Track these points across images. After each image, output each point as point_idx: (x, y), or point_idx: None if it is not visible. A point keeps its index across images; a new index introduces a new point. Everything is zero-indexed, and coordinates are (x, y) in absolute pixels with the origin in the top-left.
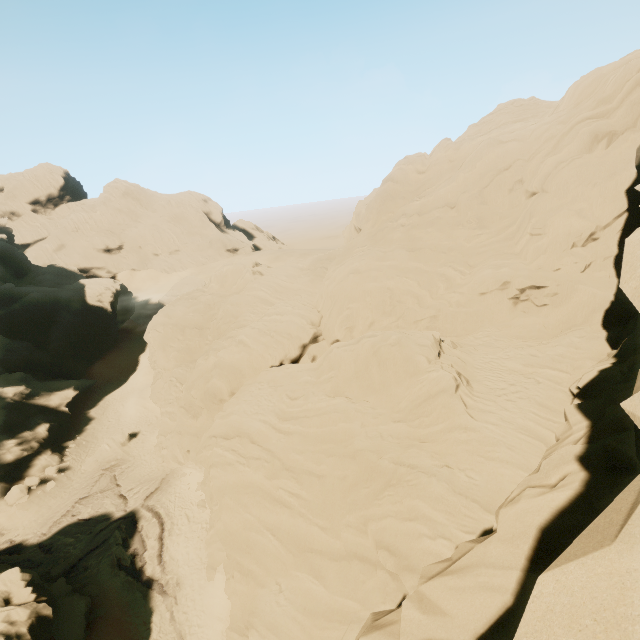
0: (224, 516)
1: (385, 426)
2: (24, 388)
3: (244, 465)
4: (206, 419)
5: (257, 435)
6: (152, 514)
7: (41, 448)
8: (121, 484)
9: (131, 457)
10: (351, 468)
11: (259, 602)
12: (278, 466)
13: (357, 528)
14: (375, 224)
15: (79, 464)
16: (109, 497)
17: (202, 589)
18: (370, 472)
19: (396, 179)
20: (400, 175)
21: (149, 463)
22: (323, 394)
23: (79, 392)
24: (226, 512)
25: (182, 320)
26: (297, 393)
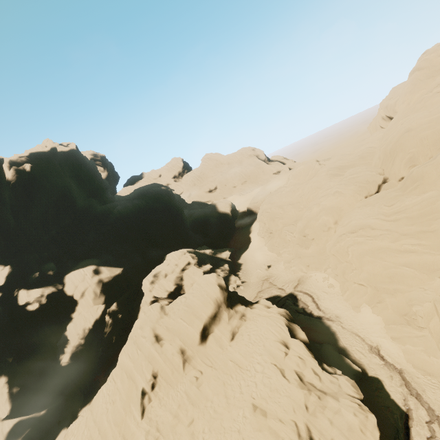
0: (366, 267)
1: None
2: (211, 250)
3: (372, 240)
4: (315, 246)
5: (374, 225)
6: (302, 293)
7: (229, 274)
8: (276, 284)
9: (274, 274)
10: None
11: (412, 295)
12: (396, 235)
13: None
14: (410, 102)
15: (248, 280)
16: (273, 289)
17: (355, 316)
18: None
19: (421, 68)
20: (424, 64)
21: (286, 275)
22: (414, 195)
23: (230, 253)
24: (367, 265)
25: (279, 203)
26: (392, 202)
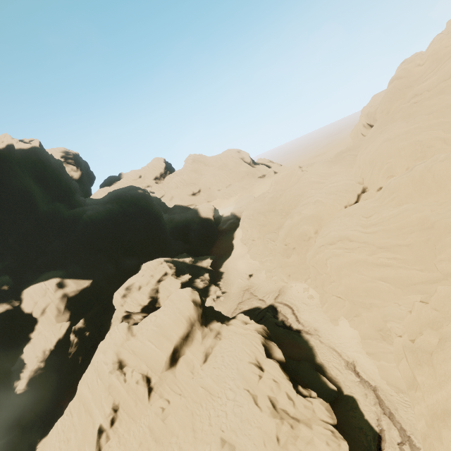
0: (344, 281)
1: (450, 206)
2: (191, 258)
3: (350, 252)
4: (296, 255)
5: (353, 237)
6: (282, 304)
7: (209, 284)
8: (257, 295)
9: (255, 284)
10: (432, 233)
11: (387, 311)
12: (373, 248)
13: (448, 260)
14: (389, 111)
15: (229, 290)
16: (254, 301)
17: (333, 329)
18: (449, 228)
19: (400, 77)
20: (403, 73)
21: (267, 285)
22: (391, 207)
23: (212, 261)
24: (345, 278)
25: (262, 209)
26: (369, 213)
